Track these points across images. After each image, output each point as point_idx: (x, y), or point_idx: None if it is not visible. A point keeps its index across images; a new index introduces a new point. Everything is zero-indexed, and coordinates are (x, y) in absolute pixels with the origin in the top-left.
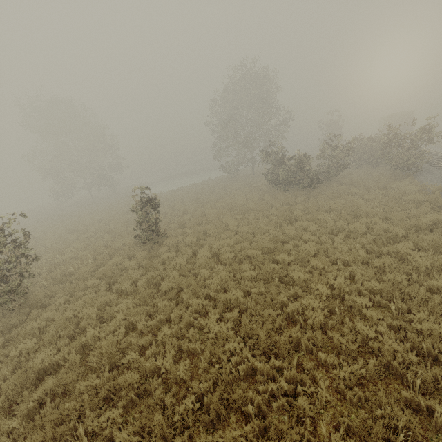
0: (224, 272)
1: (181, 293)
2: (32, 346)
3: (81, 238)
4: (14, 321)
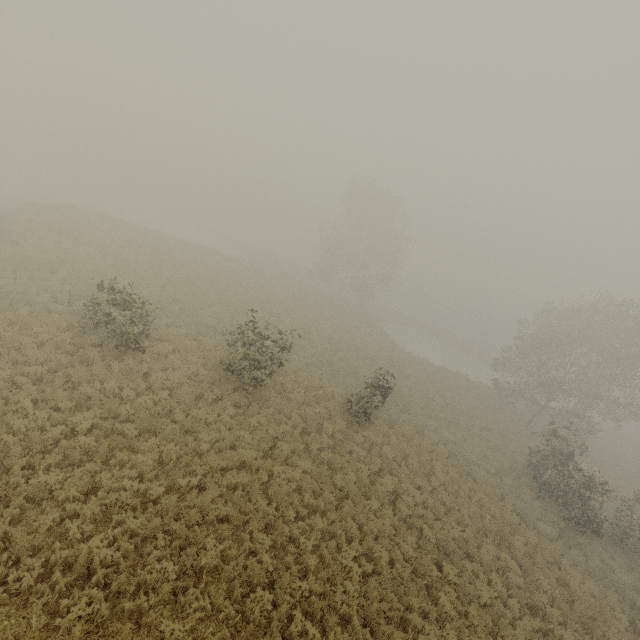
0: (389, 523)
1: (346, 501)
2: (248, 438)
3: (307, 349)
4: (243, 401)
